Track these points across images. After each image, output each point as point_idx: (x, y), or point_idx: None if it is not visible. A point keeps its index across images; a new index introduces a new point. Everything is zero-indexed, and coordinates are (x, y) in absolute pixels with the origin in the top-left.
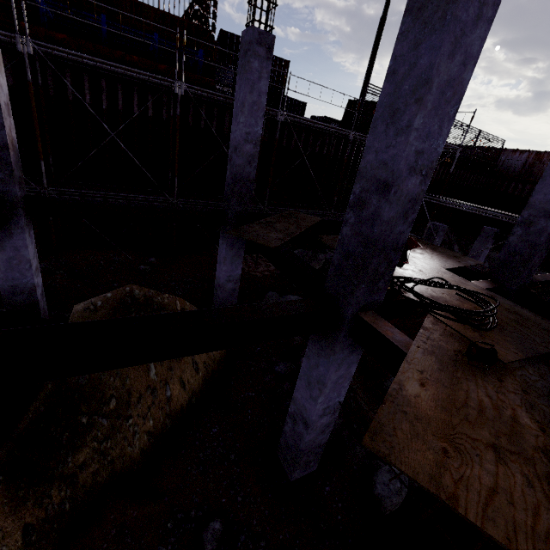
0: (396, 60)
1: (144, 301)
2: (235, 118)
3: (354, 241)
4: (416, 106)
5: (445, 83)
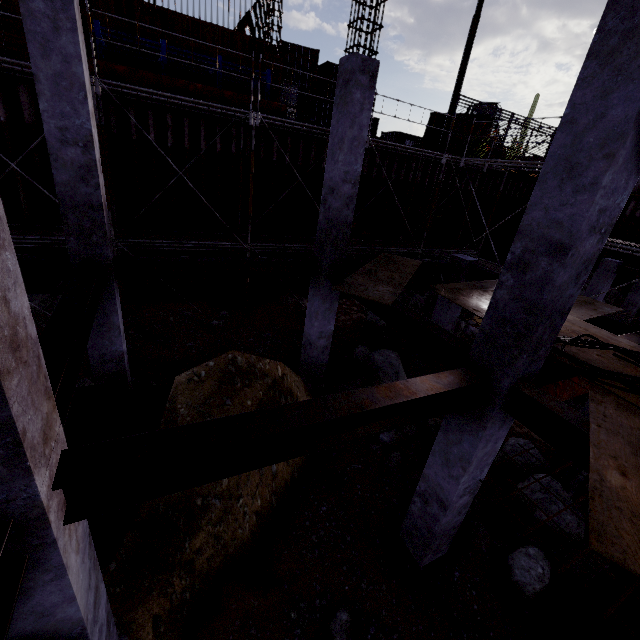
0: (575, 108)
1: (247, 368)
2: (332, 155)
3: (513, 307)
4: (605, 162)
5: (639, 135)
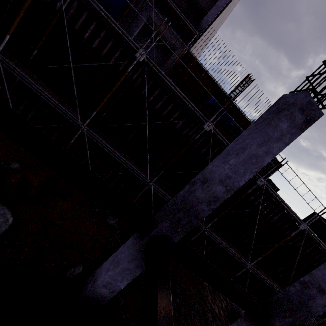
0: None
1: None
2: None
3: None
4: None
5: None
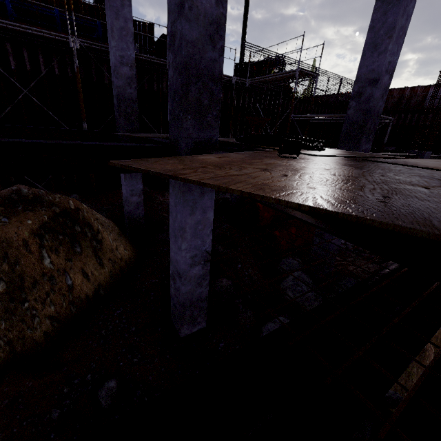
0: None
1: (33, 198)
2: (110, 45)
3: (175, 77)
4: None
5: None
